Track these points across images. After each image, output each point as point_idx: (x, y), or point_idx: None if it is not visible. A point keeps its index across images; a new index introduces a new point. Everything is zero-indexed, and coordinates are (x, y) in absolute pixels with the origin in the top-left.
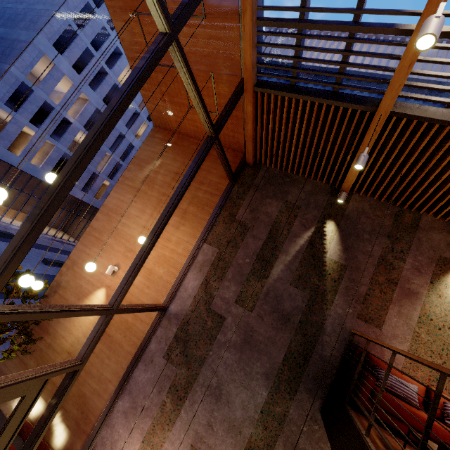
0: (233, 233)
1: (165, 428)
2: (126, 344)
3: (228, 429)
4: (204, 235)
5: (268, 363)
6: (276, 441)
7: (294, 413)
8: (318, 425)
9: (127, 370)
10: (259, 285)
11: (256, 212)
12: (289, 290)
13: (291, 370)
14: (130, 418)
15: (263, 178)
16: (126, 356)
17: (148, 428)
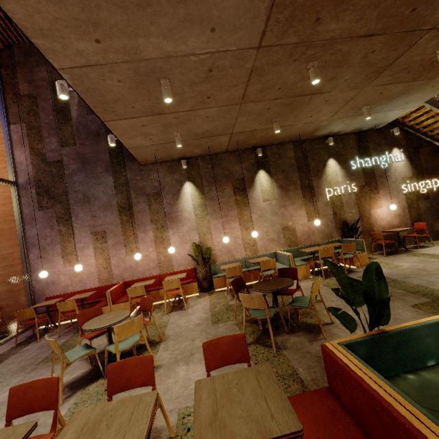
0: (27, 106)
1: (71, 240)
2: (6, 226)
3: (104, 209)
4: (5, 119)
5: (104, 164)
6: (130, 193)
7: (130, 175)
8: (144, 171)
9: (19, 236)
10: (69, 128)
11: (33, 82)
12: (89, 118)
13: (117, 158)
14: (45, 256)
15: (21, 55)
16: (12, 231)
17: (60, 249)
